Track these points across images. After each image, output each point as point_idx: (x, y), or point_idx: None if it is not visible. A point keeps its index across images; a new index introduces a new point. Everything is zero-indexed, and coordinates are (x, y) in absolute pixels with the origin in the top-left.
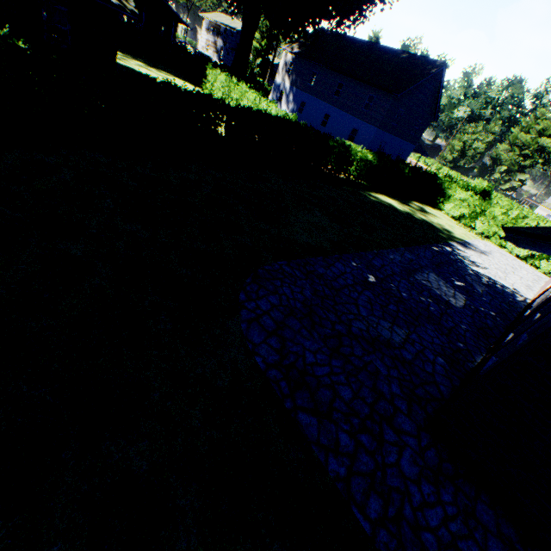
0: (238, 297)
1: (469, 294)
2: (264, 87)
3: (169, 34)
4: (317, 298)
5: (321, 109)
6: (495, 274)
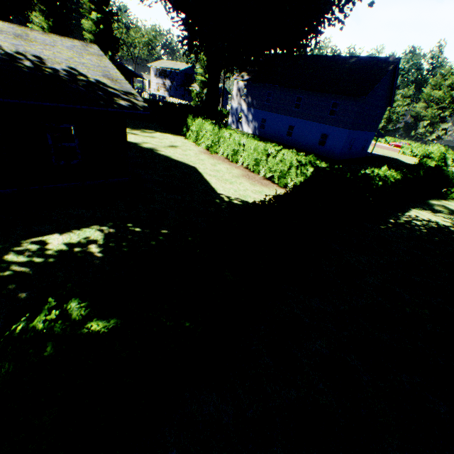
0: None
1: None
2: (222, 112)
3: None
4: None
5: (283, 122)
6: None
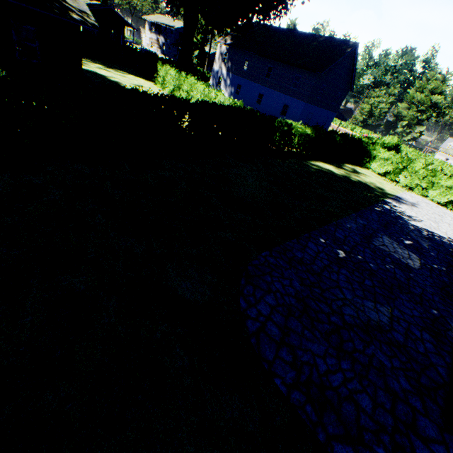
0: (239, 305)
1: (419, 251)
2: (204, 75)
3: (118, 36)
4: (305, 288)
5: (255, 90)
6: (429, 225)
